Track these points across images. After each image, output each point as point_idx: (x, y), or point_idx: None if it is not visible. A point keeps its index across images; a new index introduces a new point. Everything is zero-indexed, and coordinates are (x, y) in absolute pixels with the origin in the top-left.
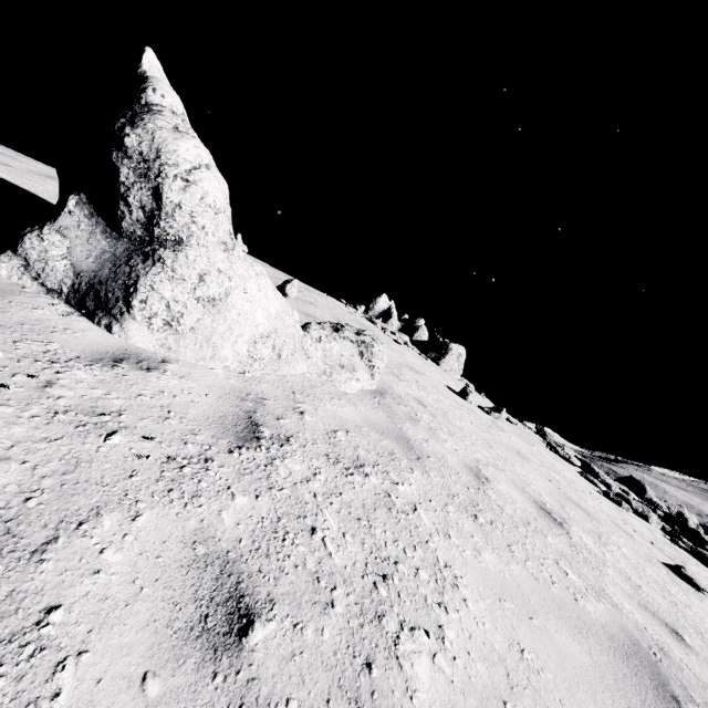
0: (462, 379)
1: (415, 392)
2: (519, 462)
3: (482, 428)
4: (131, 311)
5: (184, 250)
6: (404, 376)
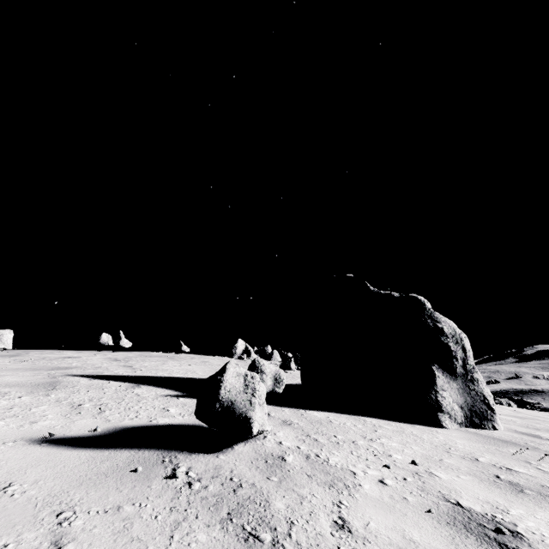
0: None
1: None
2: None
3: None
4: (495, 412)
5: (476, 370)
6: None
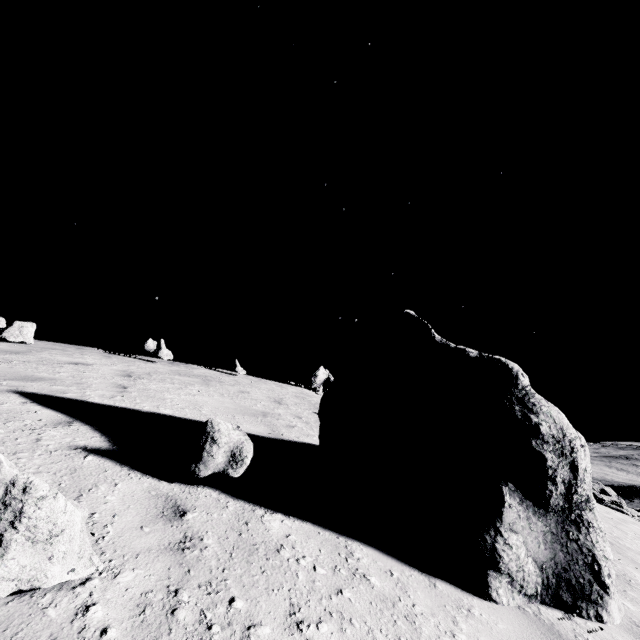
0: None
1: None
2: None
3: None
4: (608, 591)
5: (593, 505)
6: None
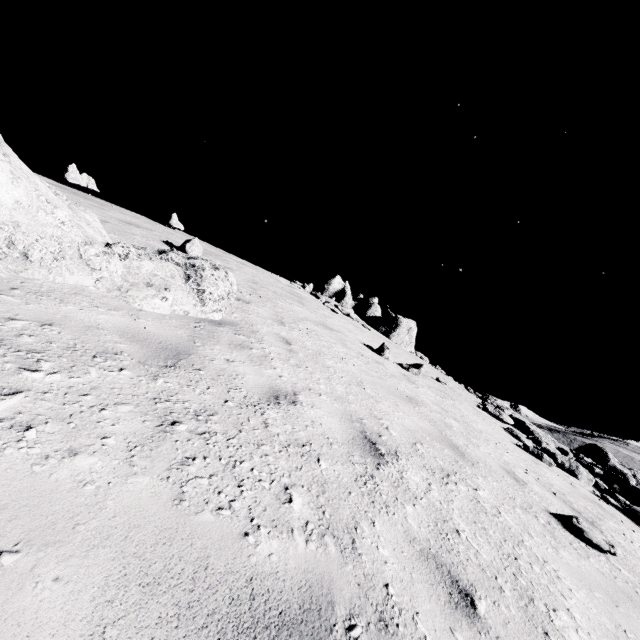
0: (417, 353)
1: (292, 334)
2: (394, 403)
3: (372, 373)
4: None
5: None
6: (295, 325)
